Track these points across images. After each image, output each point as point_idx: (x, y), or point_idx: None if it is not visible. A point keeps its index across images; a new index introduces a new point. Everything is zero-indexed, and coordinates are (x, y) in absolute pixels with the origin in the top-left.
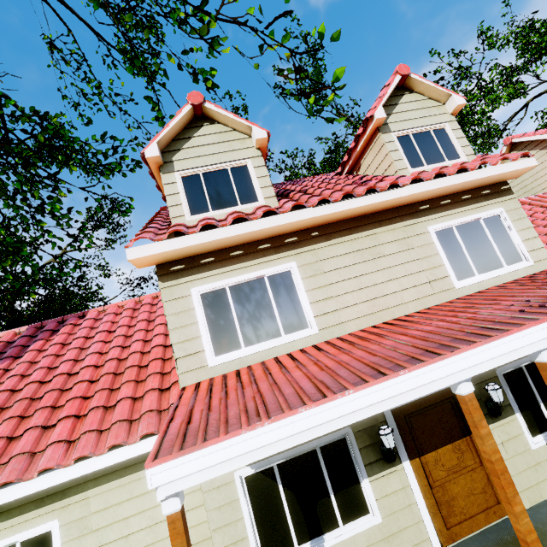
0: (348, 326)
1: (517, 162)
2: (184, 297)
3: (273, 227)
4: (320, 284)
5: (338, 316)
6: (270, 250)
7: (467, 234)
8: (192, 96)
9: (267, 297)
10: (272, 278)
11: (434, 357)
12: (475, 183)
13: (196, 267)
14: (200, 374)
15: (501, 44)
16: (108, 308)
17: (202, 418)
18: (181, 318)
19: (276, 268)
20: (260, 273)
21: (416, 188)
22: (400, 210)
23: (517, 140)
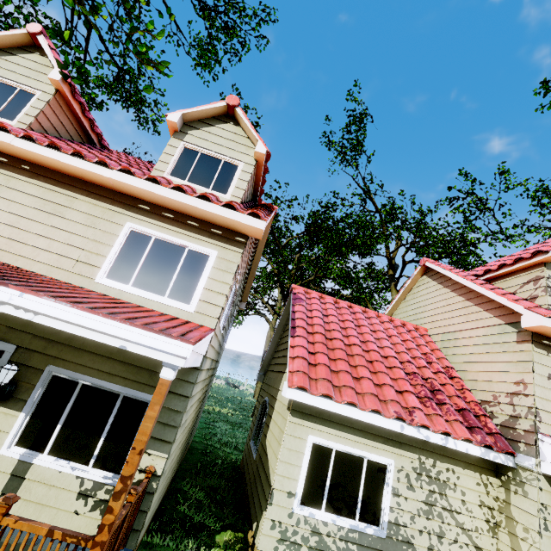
0: None
1: (244, 216)
2: None
3: None
4: None
5: None
6: None
7: (162, 251)
8: (33, 26)
9: None
10: None
11: None
12: (197, 212)
13: None
14: None
15: (521, 194)
16: None
17: None
18: None
19: None
20: None
21: (122, 177)
22: (119, 196)
23: (428, 264)
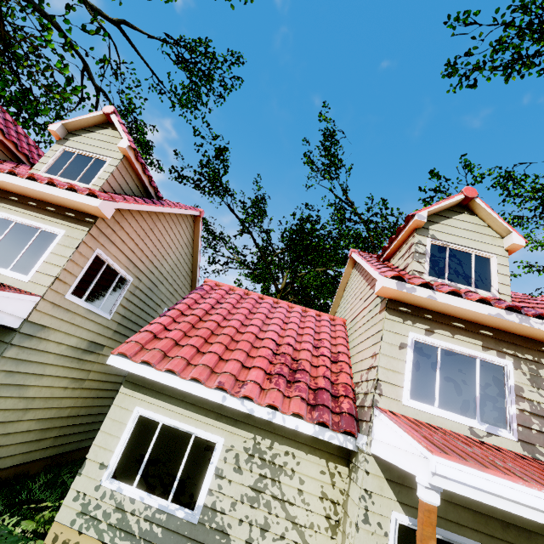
0: None
1: (83, 196)
2: None
3: None
4: None
5: None
6: None
7: (19, 233)
8: None
9: None
10: None
11: None
12: (50, 197)
13: None
14: None
15: (492, 185)
16: None
17: None
18: None
19: None
20: None
21: None
22: None
23: (352, 255)
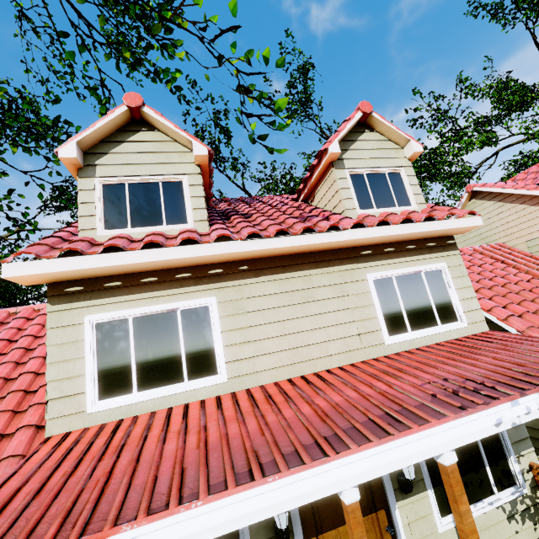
0: (262, 376)
1: (463, 220)
2: (74, 324)
3: (192, 258)
4: (239, 325)
5: (253, 364)
6: (189, 281)
7: (407, 286)
8: (130, 97)
9: (177, 334)
10: (186, 312)
11: (315, 459)
12: (420, 235)
13: (97, 291)
14: (74, 422)
15: (477, 95)
16: (21, 311)
17: (14, 512)
18: (65, 350)
19: (192, 302)
20: (172, 306)
21: (357, 233)
22: (341, 253)
23: (478, 189)
